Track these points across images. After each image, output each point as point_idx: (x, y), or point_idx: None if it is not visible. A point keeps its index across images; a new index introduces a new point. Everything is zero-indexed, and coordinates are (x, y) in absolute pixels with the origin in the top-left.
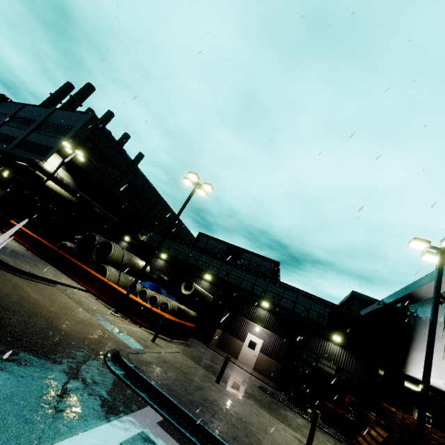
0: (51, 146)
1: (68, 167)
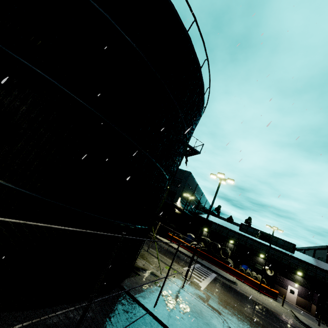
0: (173, 191)
1: (181, 200)
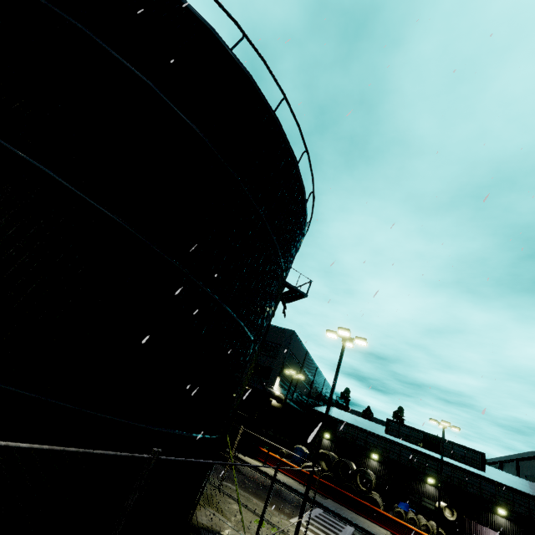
0: (266, 366)
1: (280, 381)
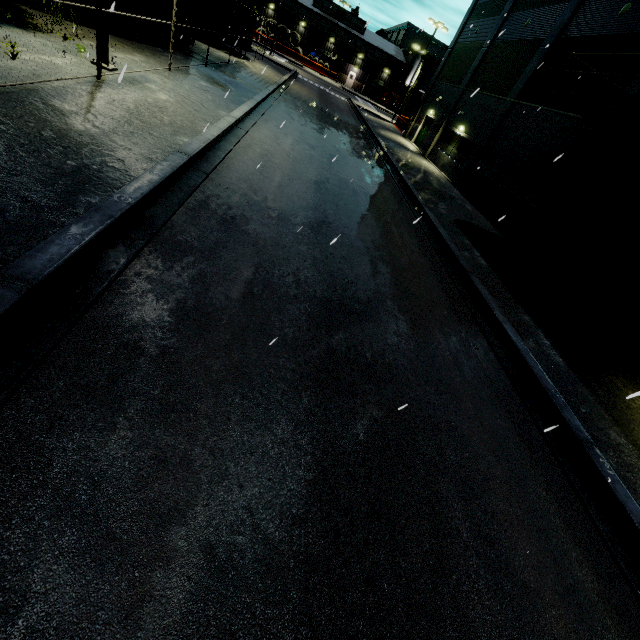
0: None
1: None
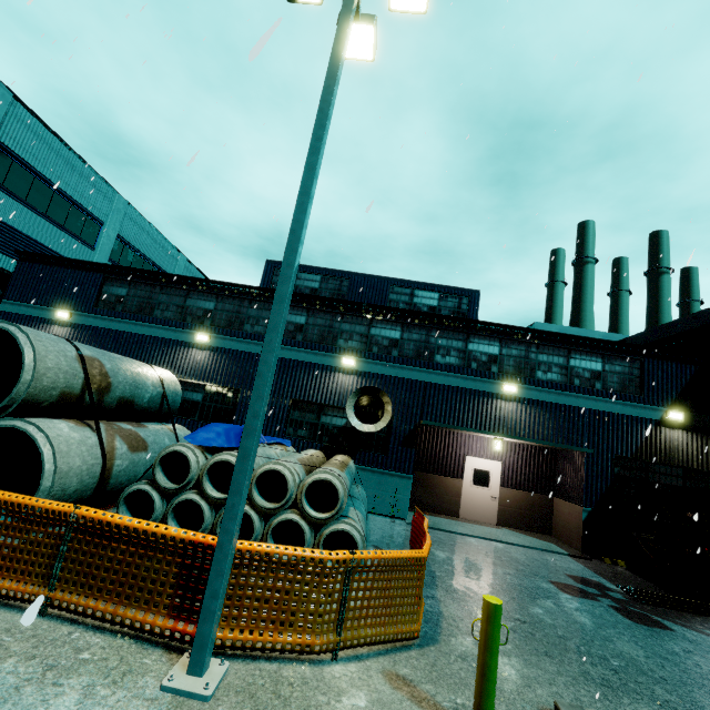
0: None
1: None
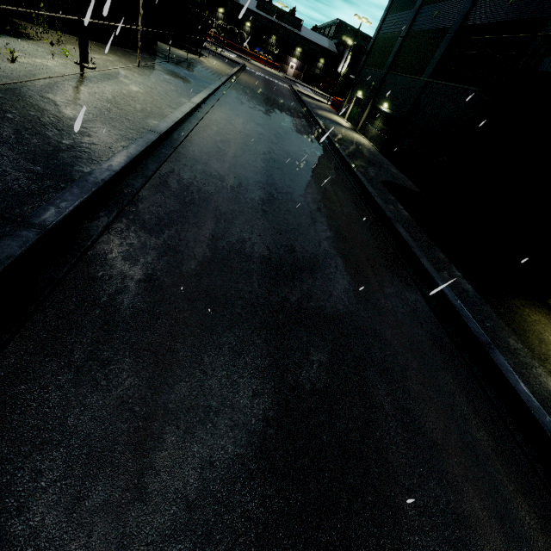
0: None
1: None
